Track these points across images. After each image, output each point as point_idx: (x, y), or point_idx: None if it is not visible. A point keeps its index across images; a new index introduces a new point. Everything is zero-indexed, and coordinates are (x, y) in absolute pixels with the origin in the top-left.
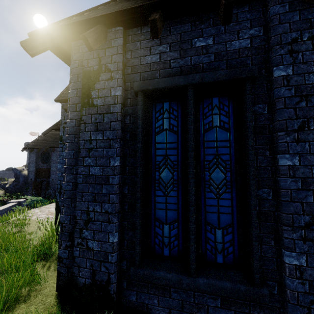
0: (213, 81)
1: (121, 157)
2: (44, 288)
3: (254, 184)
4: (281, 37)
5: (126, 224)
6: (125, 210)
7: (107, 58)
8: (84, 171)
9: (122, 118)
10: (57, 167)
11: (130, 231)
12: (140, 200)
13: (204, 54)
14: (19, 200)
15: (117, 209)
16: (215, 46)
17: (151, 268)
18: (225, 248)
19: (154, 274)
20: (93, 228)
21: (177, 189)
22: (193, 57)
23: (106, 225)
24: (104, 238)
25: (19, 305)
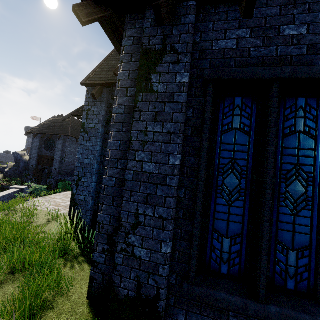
0: (308, 77)
1: (181, 155)
2: (71, 293)
3: None
4: None
5: (180, 233)
6: (179, 217)
7: (174, 37)
8: (135, 167)
9: (186, 110)
10: (61, 155)
11: (184, 241)
12: (200, 208)
13: (294, 45)
14: (22, 187)
15: (173, 215)
16: (309, 37)
17: (209, 287)
18: (298, 273)
19: (214, 295)
20: (143, 234)
21: (244, 199)
22: (280, 47)
23: (159, 233)
24: (155, 247)
25: (47, 313)
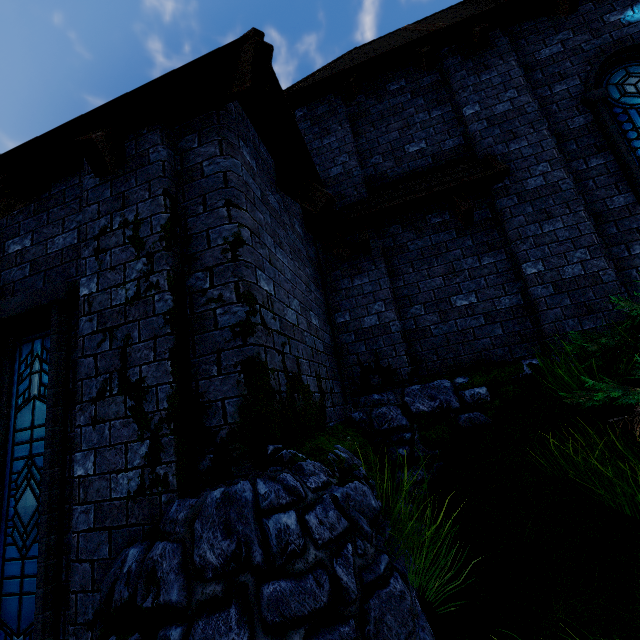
0: (7, 316)
1: None
2: None
3: (45, 523)
4: (88, 228)
5: None
6: None
7: None
8: None
9: None
10: None
11: None
12: None
13: (18, 266)
14: None
15: None
16: (33, 250)
17: None
18: None
19: None
20: None
21: None
22: (3, 273)
23: None
24: None
25: None
